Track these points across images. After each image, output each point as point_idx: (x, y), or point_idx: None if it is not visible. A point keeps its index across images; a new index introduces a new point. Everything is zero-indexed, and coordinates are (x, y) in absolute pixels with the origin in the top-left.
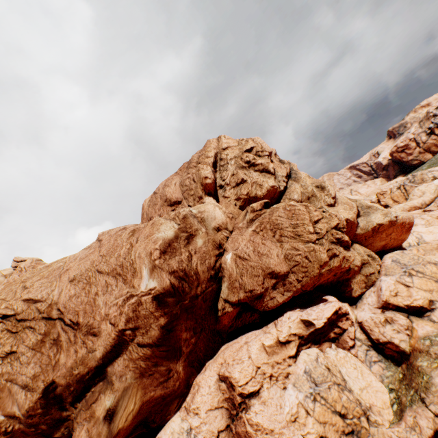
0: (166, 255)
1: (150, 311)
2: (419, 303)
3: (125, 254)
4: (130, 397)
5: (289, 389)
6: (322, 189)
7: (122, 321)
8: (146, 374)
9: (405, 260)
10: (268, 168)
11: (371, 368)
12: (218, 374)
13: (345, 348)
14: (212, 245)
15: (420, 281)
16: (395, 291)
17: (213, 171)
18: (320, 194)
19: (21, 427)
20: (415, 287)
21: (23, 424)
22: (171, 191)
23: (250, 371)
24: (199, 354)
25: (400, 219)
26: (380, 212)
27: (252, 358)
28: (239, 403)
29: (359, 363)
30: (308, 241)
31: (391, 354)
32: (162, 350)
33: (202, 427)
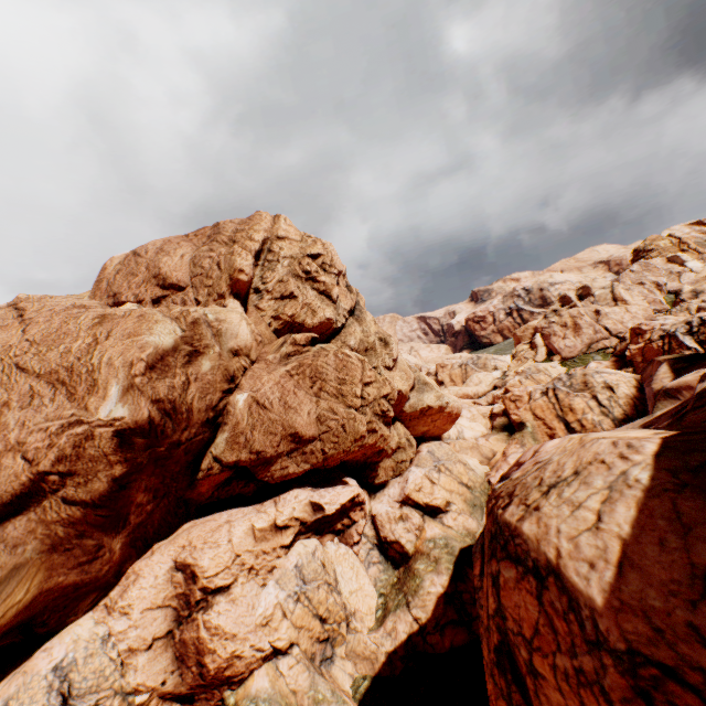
0: (154, 373)
1: (104, 452)
2: (438, 503)
3: (81, 351)
4: (21, 581)
5: (271, 586)
6: (386, 344)
7: (50, 458)
8: (62, 547)
9: (440, 453)
10: (331, 292)
11: (369, 570)
12: (175, 561)
13: (349, 543)
14: (223, 374)
15: (446, 480)
16: (421, 485)
17: (254, 264)
18: (382, 350)
19: None
20: (440, 485)
21: None
22: (172, 266)
23: (227, 559)
24: (149, 530)
25: (451, 407)
26: (434, 393)
27: (233, 543)
28: (197, 600)
29: (358, 563)
30: (352, 406)
31: (394, 555)
32: (101, 514)
33: (131, 632)
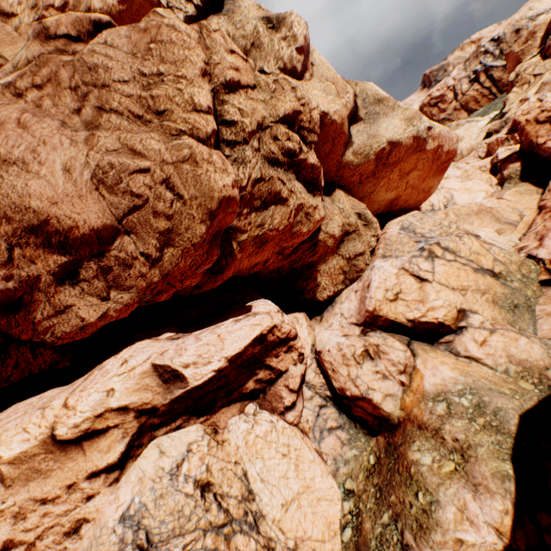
0: None
1: None
2: (439, 317)
3: None
4: None
5: None
6: (279, 24)
7: None
8: None
9: (426, 227)
10: None
11: (322, 444)
12: None
13: (276, 410)
14: None
15: (448, 270)
16: (397, 290)
17: None
18: (271, 38)
19: None
20: (437, 282)
21: None
22: None
23: None
24: None
25: (436, 136)
26: (400, 114)
27: None
28: None
29: (298, 441)
30: (183, 132)
31: (363, 416)
32: None
33: None
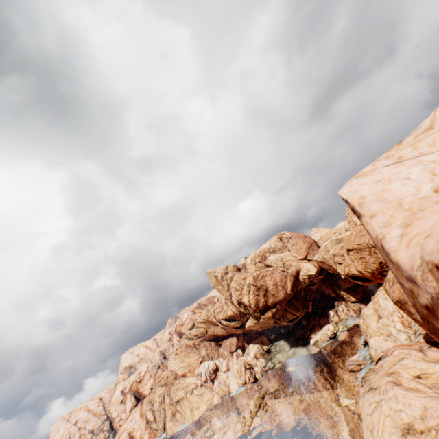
0: None
1: None
2: None
3: None
4: None
5: None
6: None
7: None
8: None
9: None
10: None
11: None
12: None
13: None
14: None
15: None
16: None
17: None
18: None
19: (375, 272)
20: None
21: (376, 271)
22: None
23: None
24: None
25: None
26: None
27: None
28: None
29: None
30: None
31: None
32: None
33: None
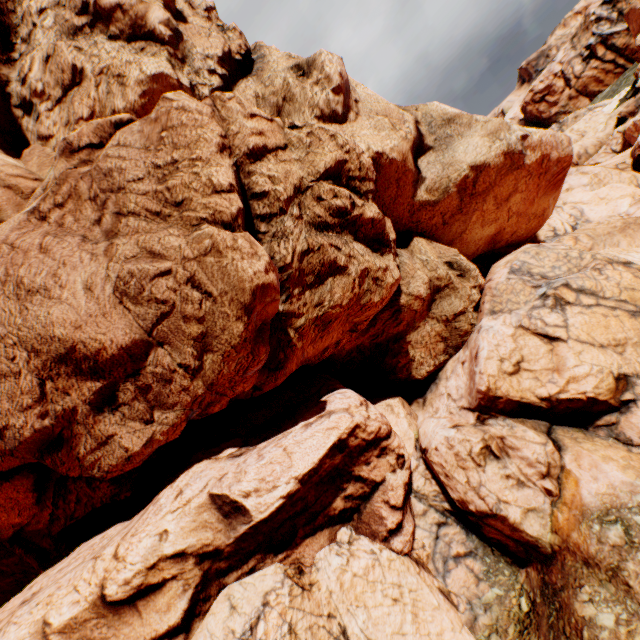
0: None
1: None
2: (587, 390)
3: None
4: None
5: None
6: (309, 69)
7: None
8: None
9: (546, 264)
10: (147, 22)
11: (449, 579)
12: None
13: (376, 535)
14: None
15: (589, 319)
16: (517, 357)
17: None
18: (302, 86)
19: None
20: (575, 340)
21: None
22: None
23: None
24: None
25: (536, 144)
26: (480, 130)
27: None
28: None
29: (412, 578)
30: (203, 220)
31: (500, 539)
32: None
33: None
